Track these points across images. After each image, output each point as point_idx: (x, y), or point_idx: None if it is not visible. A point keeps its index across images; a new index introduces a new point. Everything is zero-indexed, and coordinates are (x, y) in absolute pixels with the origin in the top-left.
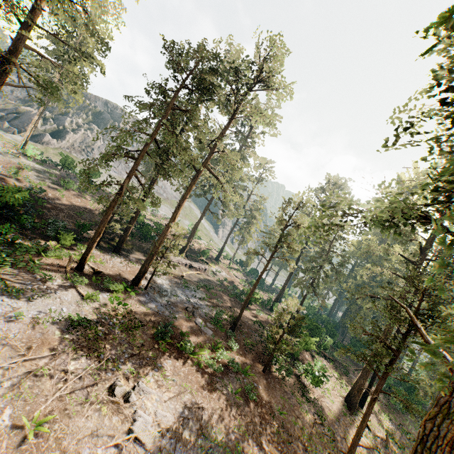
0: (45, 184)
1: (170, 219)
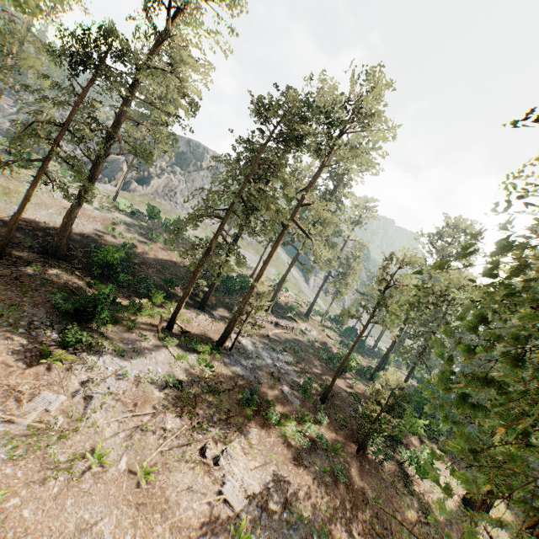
0: (135, 238)
1: (256, 278)
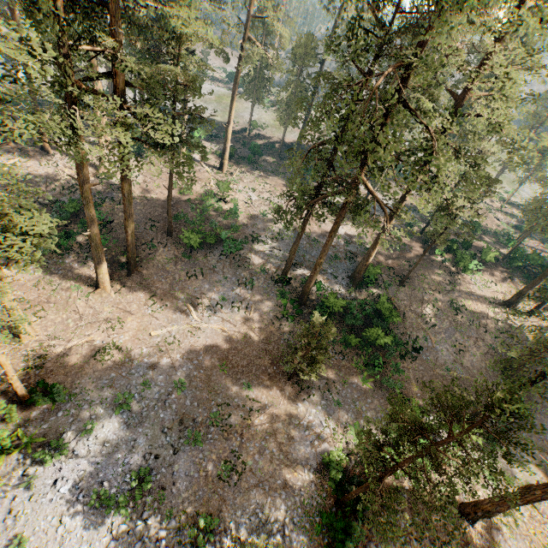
0: None
1: None
